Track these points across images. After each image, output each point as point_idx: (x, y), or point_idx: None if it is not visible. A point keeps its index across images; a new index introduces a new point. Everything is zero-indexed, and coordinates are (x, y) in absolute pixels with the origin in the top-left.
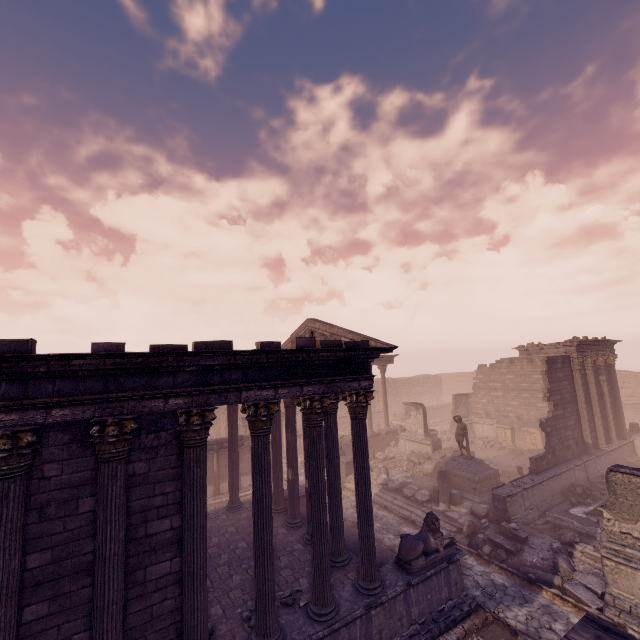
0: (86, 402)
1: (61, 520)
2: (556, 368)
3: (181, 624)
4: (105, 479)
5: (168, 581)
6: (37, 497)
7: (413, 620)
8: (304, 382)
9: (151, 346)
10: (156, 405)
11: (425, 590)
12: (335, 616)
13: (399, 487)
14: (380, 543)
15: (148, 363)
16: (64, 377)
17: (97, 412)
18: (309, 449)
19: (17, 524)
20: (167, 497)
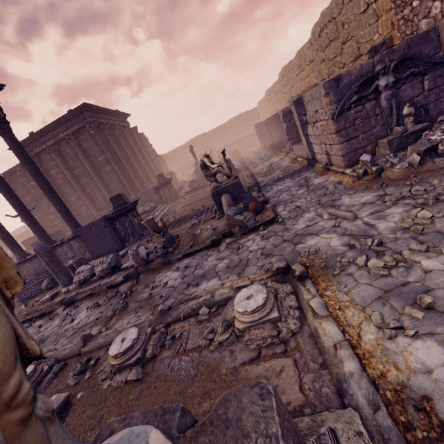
0: None
1: None
2: (17, 177)
3: None
4: None
5: None
6: None
7: None
8: None
9: None
10: None
11: None
12: None
13: None
14: None
15: None
16: None
17: None
18: None
19: None
20: None
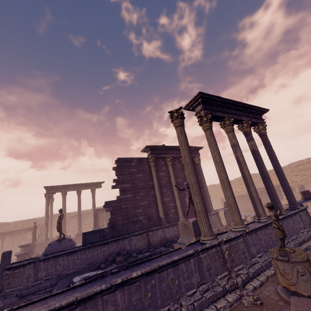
0: None
1: None
2: (129, 165)
3: None
4: None
5: None
6: None
7: None
8: None
9: None
10: None
11: None
12: None
13: None
14: None
15: None
16: None
17: None
18: None
19: None
20: None
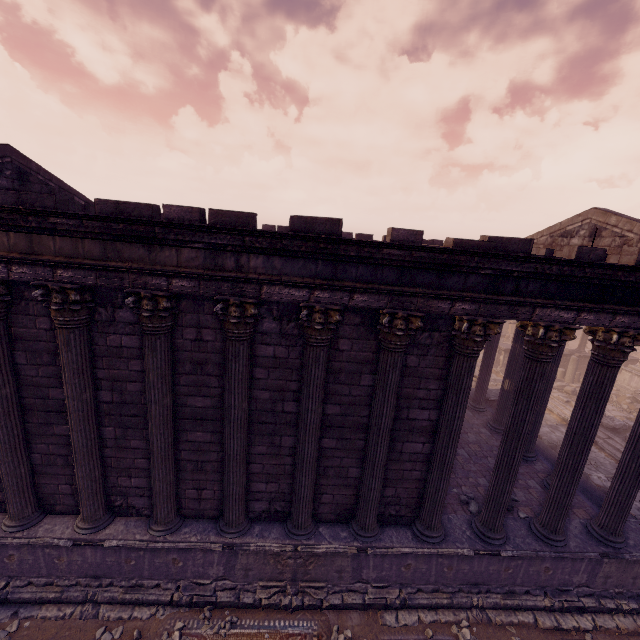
0: (381, 292)
1: (348, 386)
2: None
3: (422, 491)
4: (387, 366)
5: (418, 458)
6: (333, 364)
7: None
8: (620, 310)
9: (454, 240)
10: (442, 306)
11: None
12: (564, 546)
13: (619, 428)
14: (588, 479)
15: (446, 260)
16: (366, 263)
17: (389, 303)
18: (591, 388)
19: (322, 382)
20: (429, 393)
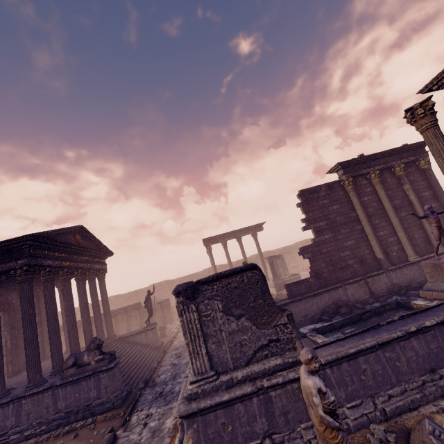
0: None
1: None
2: (317, 197)
3: None
4: None
5: None
6: None
7: (60, 410)
8: None
9: None
10: None
11: (74, 390)
12: None
13: None
14: (154, 363)
15: None
16: None
17: None
18: None
19: None
20: None
